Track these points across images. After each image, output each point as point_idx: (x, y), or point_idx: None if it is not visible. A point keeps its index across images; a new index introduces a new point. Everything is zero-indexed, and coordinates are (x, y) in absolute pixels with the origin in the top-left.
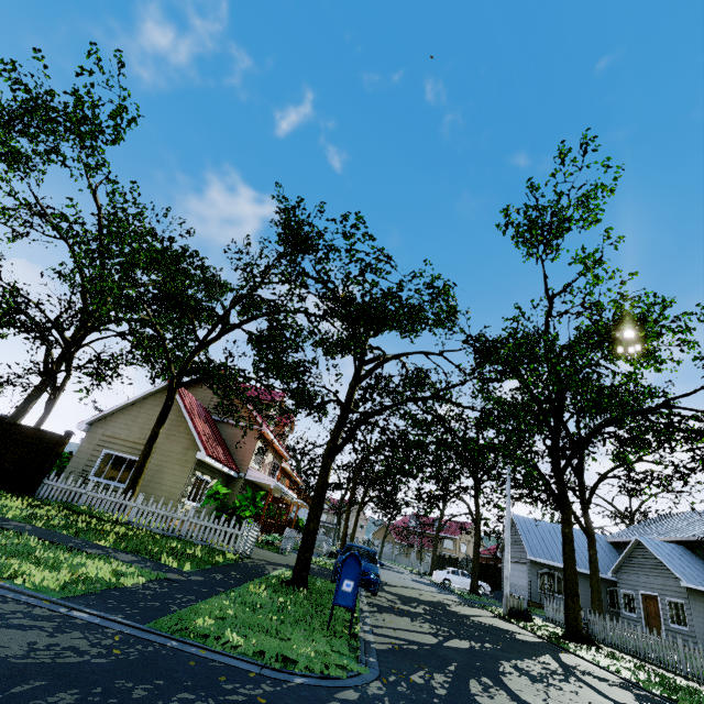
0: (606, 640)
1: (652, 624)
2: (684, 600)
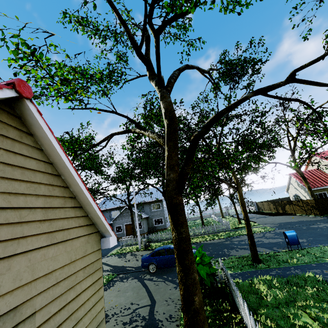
0: (158, 240)
1: (129, 232)
2: (142, 221)
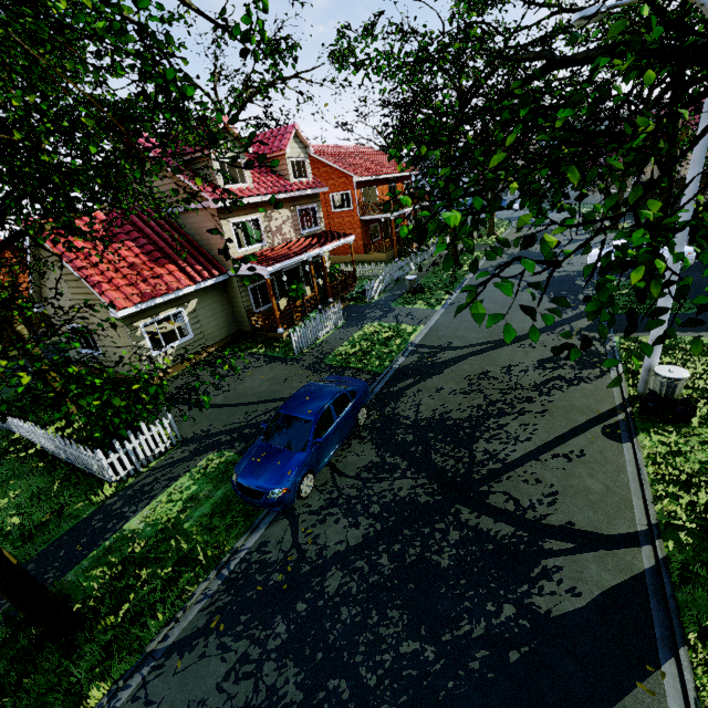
0: None
1: None
2: None
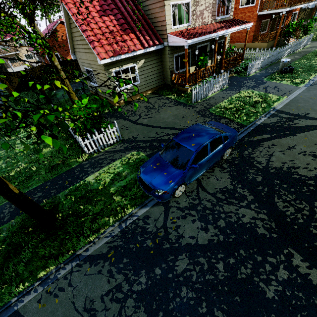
0: None
1: None
2: None
